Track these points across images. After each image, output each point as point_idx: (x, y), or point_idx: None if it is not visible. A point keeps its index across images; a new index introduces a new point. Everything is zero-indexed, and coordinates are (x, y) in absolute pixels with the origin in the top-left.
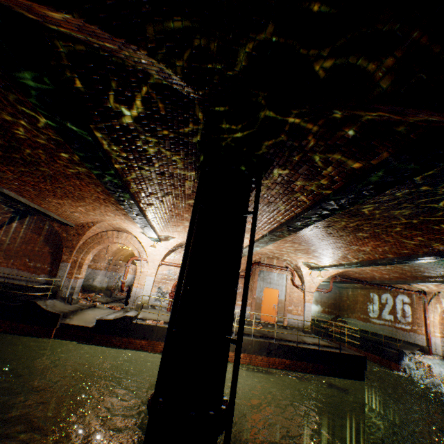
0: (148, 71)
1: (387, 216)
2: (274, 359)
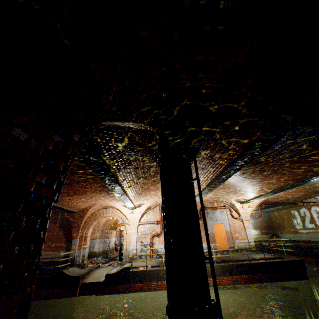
0: (131, 126)
1: (276, 159)
2: (236, 277)
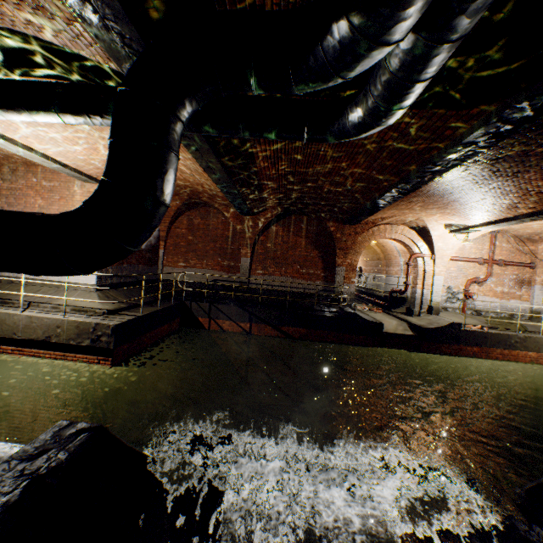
0: None
1: None
2: None
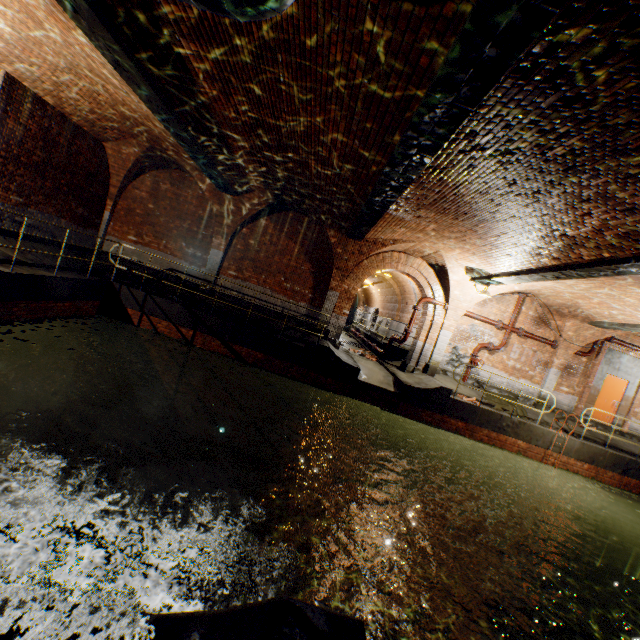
0: None
1: None
2: (628, 480)
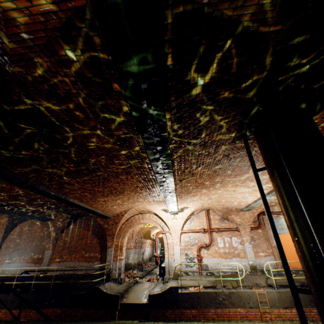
0: (241, 19)
1: None
2: None
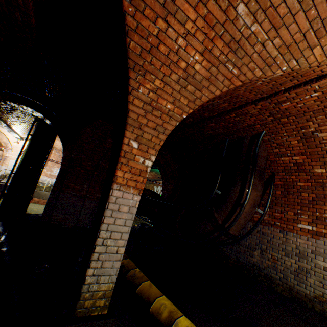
0: None
1: None
2: None
